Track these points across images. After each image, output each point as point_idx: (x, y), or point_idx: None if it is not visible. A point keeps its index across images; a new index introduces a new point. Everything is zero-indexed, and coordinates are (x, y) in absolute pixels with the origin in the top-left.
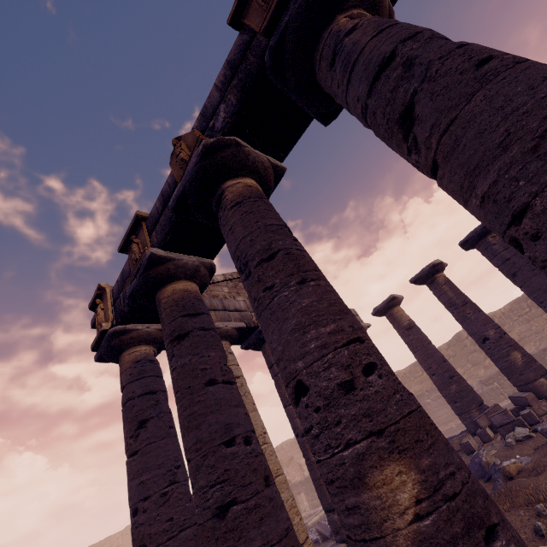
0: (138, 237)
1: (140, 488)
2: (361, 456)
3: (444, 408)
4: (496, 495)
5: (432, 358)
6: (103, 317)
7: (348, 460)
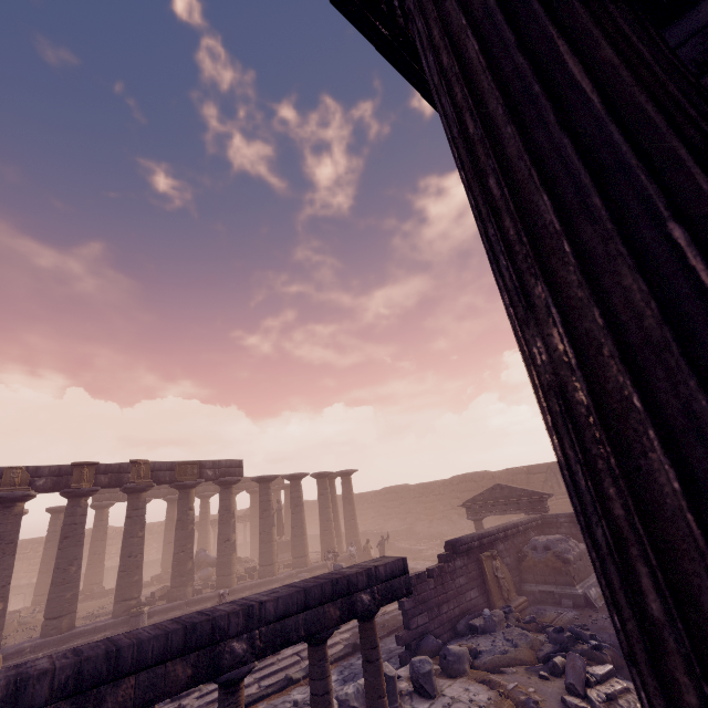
0: None
1: None
2: None
3: None
4: None
5: None
6: None
7: None
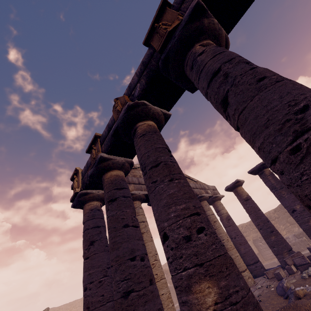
0: (95, 146)
1: (89, 277)
2: (190, 276)
3: (270, 249)
4: (287, 307)
5: (260, 219)
6: (77, 185)
7: (184, 277)
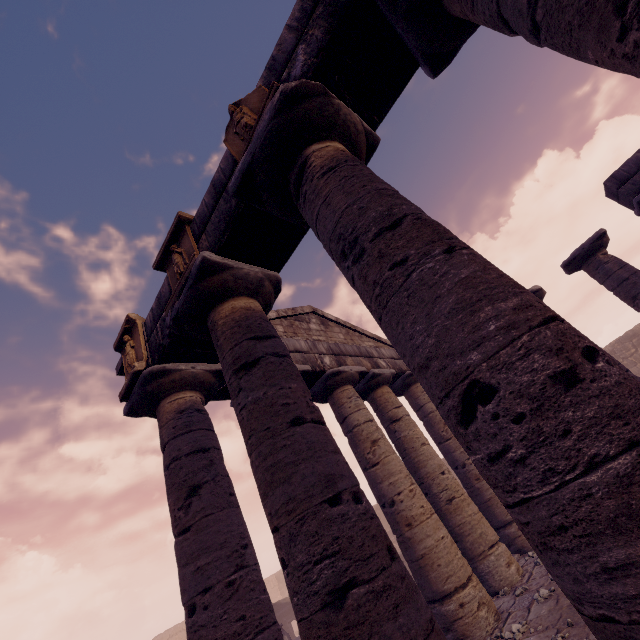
0: (181, 245)
1: (197, 576)
2: (625, 480)
3: None
4: None
5: None
6: (134, 357)
7: (598, 488)
